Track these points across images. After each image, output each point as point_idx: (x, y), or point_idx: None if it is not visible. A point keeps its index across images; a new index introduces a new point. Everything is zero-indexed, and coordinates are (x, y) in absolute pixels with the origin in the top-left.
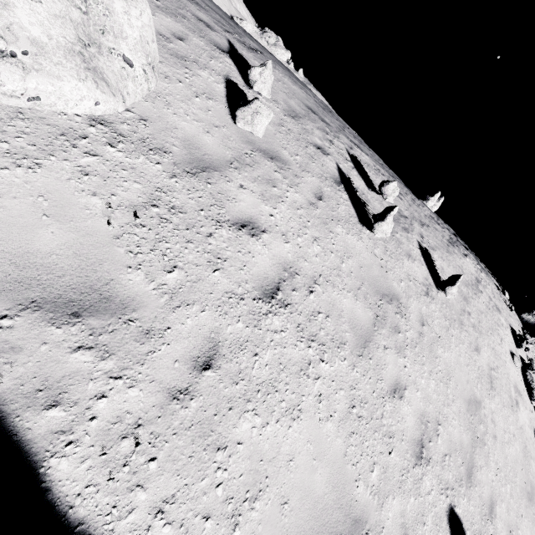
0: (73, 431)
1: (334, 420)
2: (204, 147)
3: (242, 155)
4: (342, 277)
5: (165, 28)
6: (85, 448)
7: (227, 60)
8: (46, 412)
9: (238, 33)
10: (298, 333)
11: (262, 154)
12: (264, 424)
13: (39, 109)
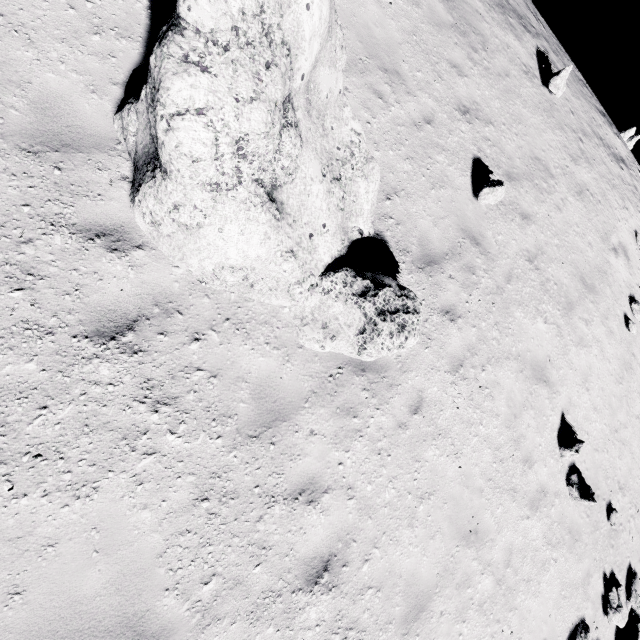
0: None
1: (397, 25)
2: None
3: None
4: None
5: None
6: None
7: None
8: None
9: None
10: None
11: None
12: None
13: None
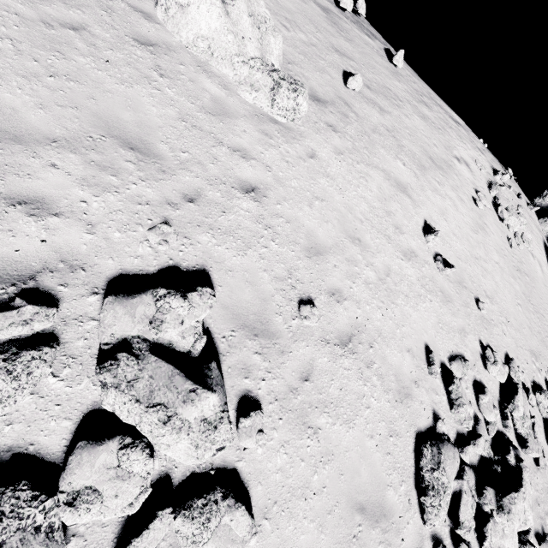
0: None
1: (293, 6)
2: None
3: None
4: (314, 0)
5: None
6: None
7: None
8: None
9: None
10: None
11: None
12: None
13: None
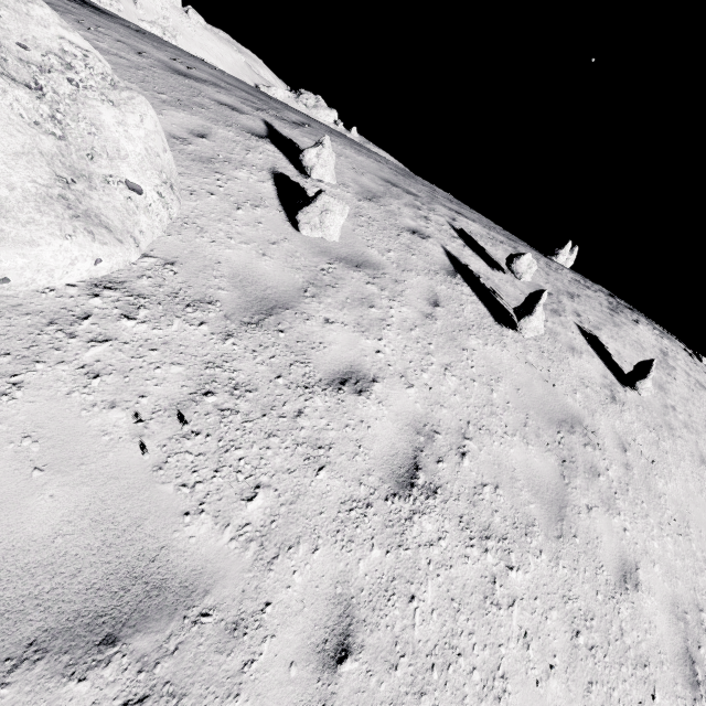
0: None
1: (558, 672)
2: (263, 278)
3: (318, 273)
4: (497, 414)
5: (178, 128)
6: None
7: (269, 147)
8: None
9: (274, 108)
10: (463, 532)
11: (343, 264)
12: None
13: (11, 292)
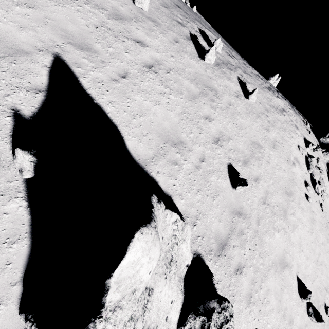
0: (85, 75)
1: (174, 113)
2: (120, 11)
3: (138, 17)
4: (185, 73)
5: None
6: (89, 80)
7: None
8: (78, 68)
9: None
10: (160, 82)
11: (147, 18)
12: (145, 100)
13: None
